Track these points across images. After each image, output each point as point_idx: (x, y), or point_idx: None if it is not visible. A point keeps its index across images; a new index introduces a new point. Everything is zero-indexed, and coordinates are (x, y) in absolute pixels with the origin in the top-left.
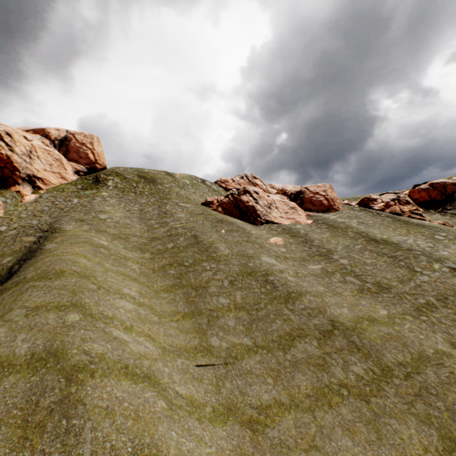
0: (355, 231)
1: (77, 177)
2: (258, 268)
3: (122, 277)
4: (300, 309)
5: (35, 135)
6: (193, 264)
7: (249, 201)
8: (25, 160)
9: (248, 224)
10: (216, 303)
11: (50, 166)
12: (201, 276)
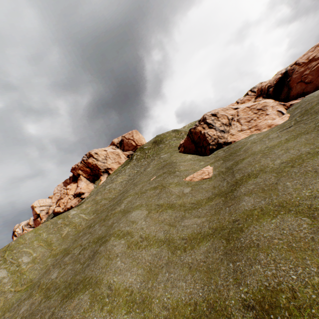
0: None
1: (126, 159)
2: (111, 231)
3: (41, 244)
4: (55, 318)
5: (110, 146)
6: (93, 225)
7: (201, 130)
8: (103, 162)
9: (196, 157)
10: (49, 276)
11: (114, 160)
12: (81, 240)
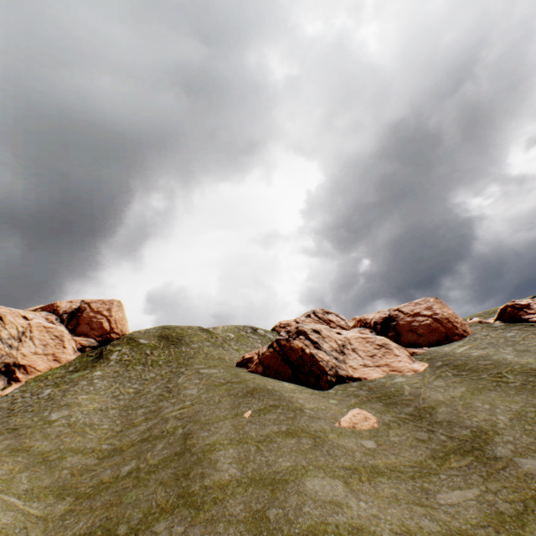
0: (521, 372)
1: (77, 354)
2: (289, 531)
3: None
4: None
5: (42, 312)
6: (135, 529)
7: (305, 348)
8: (10, 345)
9: (305, 388)
10: None
11: (44, 346)
12: None
